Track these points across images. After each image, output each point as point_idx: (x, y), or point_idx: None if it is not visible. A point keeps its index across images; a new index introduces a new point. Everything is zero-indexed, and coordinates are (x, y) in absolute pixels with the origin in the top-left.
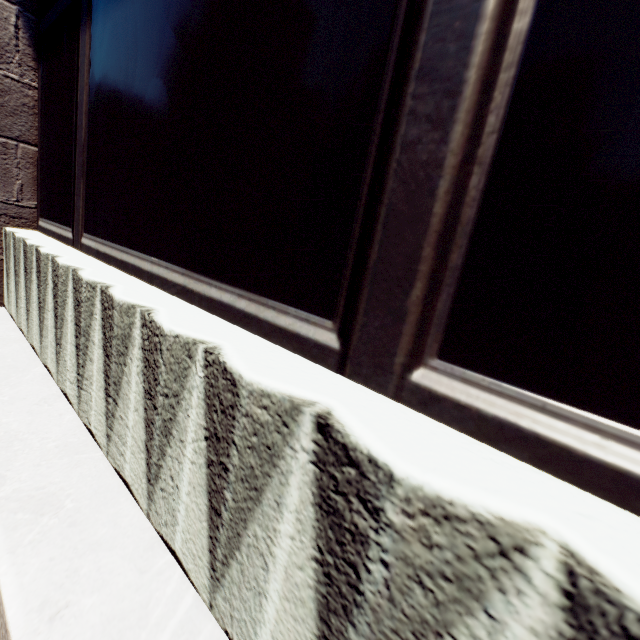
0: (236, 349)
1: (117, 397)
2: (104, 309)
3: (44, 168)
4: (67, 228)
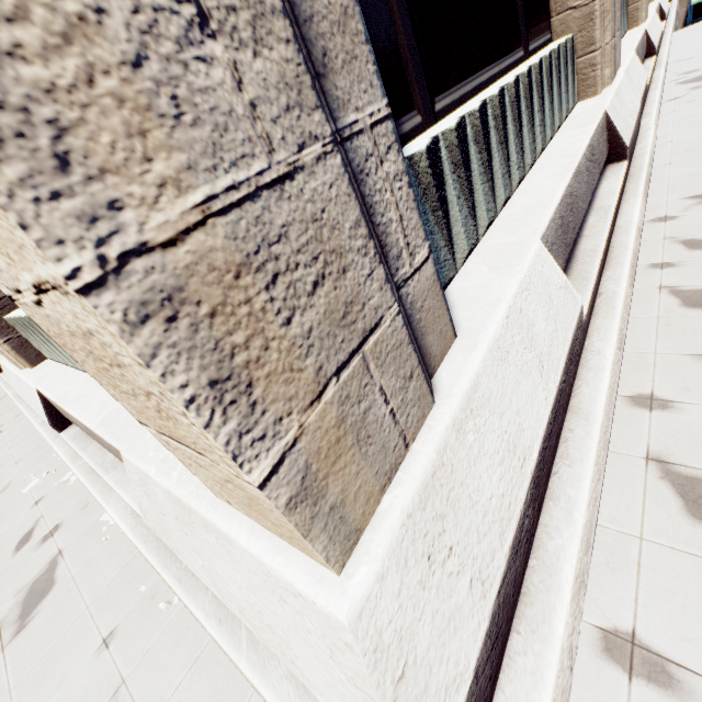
0: None
1: None
2: None
3: None
4: None
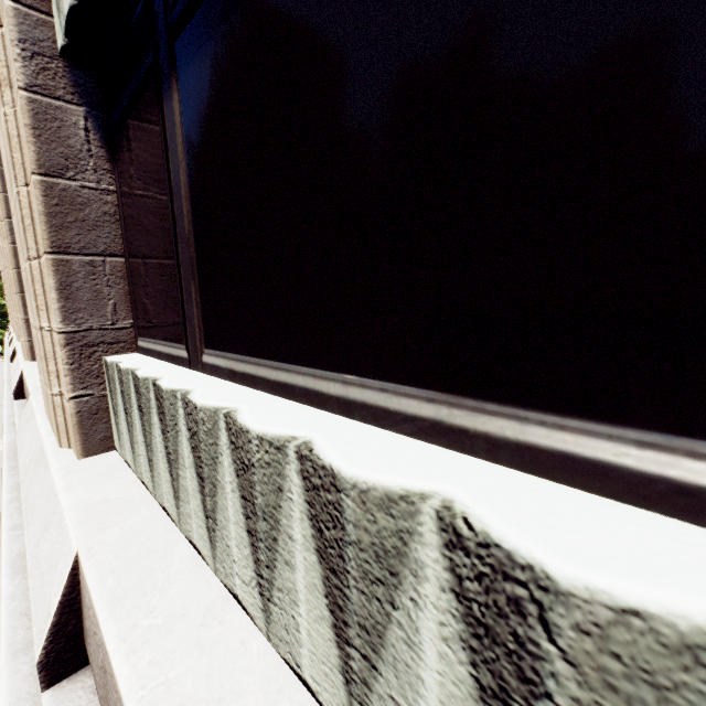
0: None
1: (374, 656)
2: (311, 487)
3: (136, 279)
4: (178, 345)
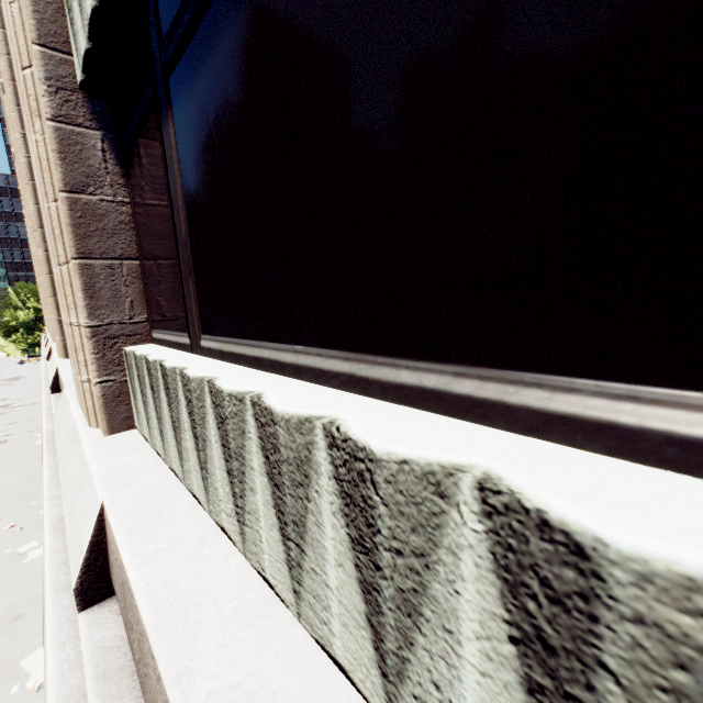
0: (520, 471)
1: (302, 542)
2: (260, 426)
3: (149, 279)
4: (182, 334)
